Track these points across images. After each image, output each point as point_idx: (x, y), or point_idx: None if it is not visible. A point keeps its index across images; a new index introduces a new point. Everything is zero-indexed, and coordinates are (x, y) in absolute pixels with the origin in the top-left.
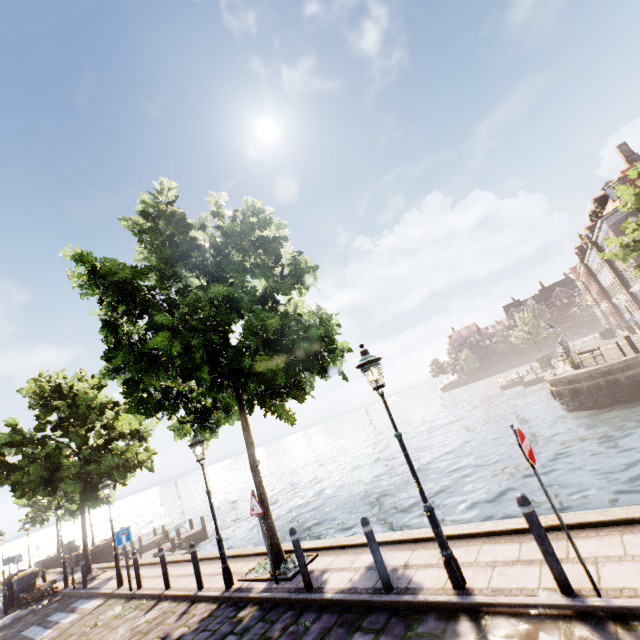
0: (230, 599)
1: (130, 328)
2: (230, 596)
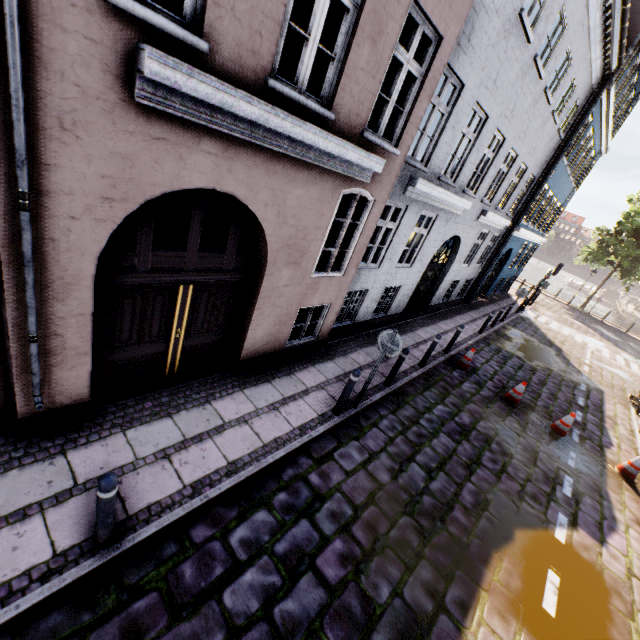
0: (572, 308)
1: (620, 230)
2: (573, 308)
